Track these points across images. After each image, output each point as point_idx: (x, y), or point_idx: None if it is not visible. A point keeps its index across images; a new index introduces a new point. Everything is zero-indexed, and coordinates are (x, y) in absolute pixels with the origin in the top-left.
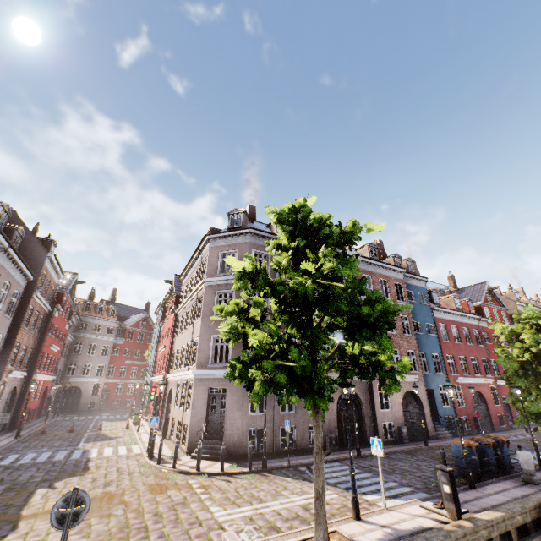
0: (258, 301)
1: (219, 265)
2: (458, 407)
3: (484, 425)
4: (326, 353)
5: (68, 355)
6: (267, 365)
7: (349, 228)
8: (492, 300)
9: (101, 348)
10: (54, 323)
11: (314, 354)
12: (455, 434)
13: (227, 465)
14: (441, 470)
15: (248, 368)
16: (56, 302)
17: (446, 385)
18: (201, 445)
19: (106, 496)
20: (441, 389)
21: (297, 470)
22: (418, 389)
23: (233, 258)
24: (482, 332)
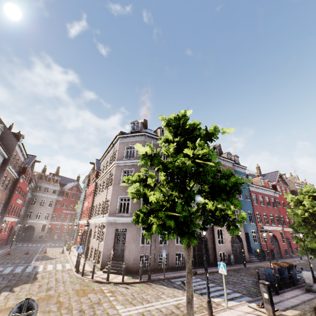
0: (151, 174)
1: (125, 153)
2: (262, 244)
3: (277, 254)
4: (191, 209)
5: (27, 206)
6: (161, 215)
7: (211, 131)
8: (281, 181)
9: (48, 202)
10: (19, 185)
11: (188, 209)
12: (260, 260)
13: (126, 277)
14: (262, 284)
15: (147, 216)
16: (21, 172)
17: (262, 230)
18: (110, 264)
19: (48, 298)
20: (253, 232)
21: (169, 281)
22: (240, 232)
23: (140, 145)
24: (276, 200)
